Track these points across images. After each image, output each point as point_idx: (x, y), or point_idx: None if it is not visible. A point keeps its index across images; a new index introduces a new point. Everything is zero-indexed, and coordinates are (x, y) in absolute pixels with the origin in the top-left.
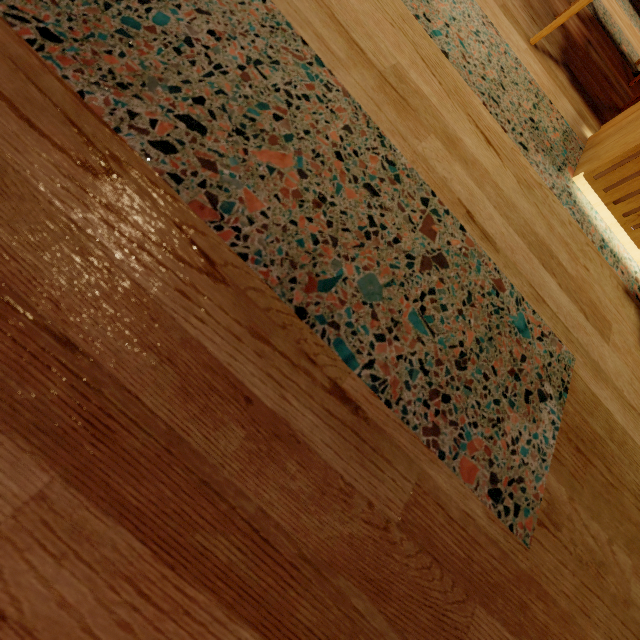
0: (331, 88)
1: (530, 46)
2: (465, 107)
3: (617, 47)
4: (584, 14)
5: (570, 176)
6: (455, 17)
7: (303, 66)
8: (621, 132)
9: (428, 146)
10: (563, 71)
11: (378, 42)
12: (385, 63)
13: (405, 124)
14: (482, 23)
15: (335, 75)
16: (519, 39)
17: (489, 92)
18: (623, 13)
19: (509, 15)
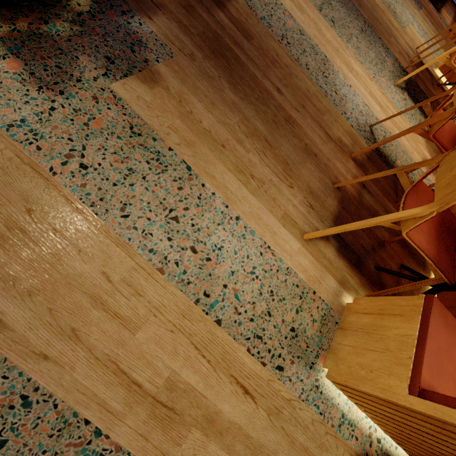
0: (105, 454)
1: (303, 241)
2: (229, 369)
3: (391, 167)
4: (363, 155)
5: (321, 365)
6: (234, 270)
7: (82, 450)
8: (355, 338)
9: (187, 445)
10: (332, 244)
11: (156, 363)
12: (159, 382)
13: (169, 437)
14: (260, 254)
15: (111, 435)
16: (293, 242)
17: (255, 331)
18: (404, 120)
19: (288, 221)
